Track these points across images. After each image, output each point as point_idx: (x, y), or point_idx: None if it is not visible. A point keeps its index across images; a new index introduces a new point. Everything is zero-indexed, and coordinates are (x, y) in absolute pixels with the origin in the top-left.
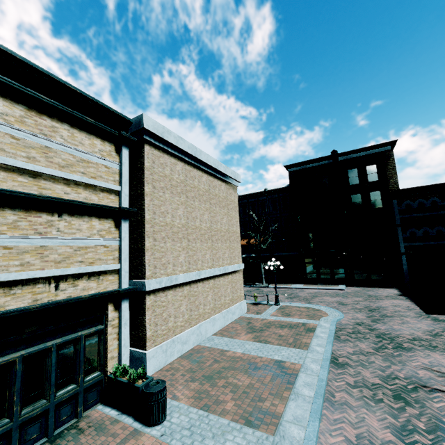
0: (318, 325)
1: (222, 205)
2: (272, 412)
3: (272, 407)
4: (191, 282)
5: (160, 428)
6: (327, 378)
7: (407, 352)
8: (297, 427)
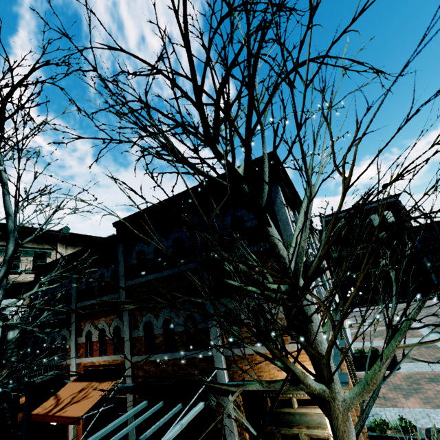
0: (413, 326)
1: None
2: None
3: None
4: None
5: (402, 370)
6: None
7: None
8: None
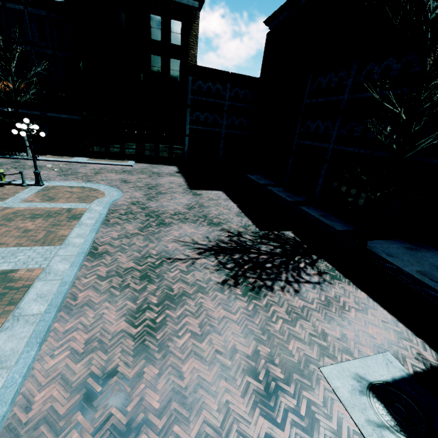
0: (89, 209)
1: None
2: None
3: None
4: None
5: None
6: (75, 277)
7: (166, 227)
8: None
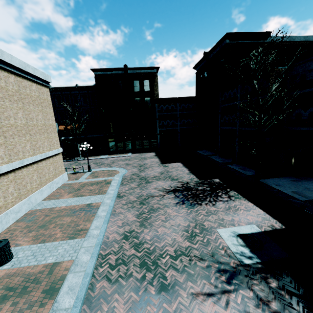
0: (113, 179)
1: (35, 103)
2: (84, 229)
3: (84, 226)
4: (15, 169)
5: (10, 263)
6: (113, 205)
7: (150, 183)
8: (96, 230)
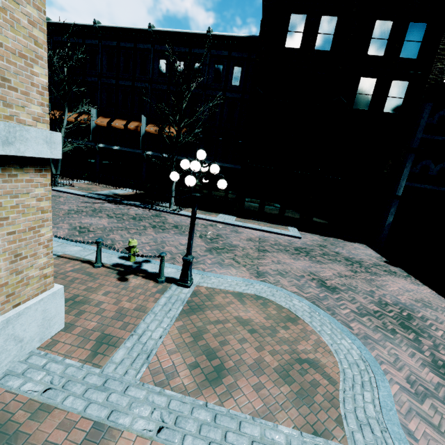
0: None
1: None
2: None
3: None
4: None
5: None
6: None
7: None
8: None
